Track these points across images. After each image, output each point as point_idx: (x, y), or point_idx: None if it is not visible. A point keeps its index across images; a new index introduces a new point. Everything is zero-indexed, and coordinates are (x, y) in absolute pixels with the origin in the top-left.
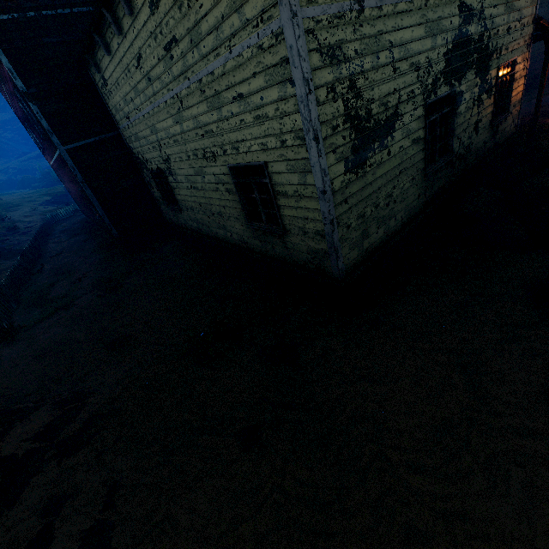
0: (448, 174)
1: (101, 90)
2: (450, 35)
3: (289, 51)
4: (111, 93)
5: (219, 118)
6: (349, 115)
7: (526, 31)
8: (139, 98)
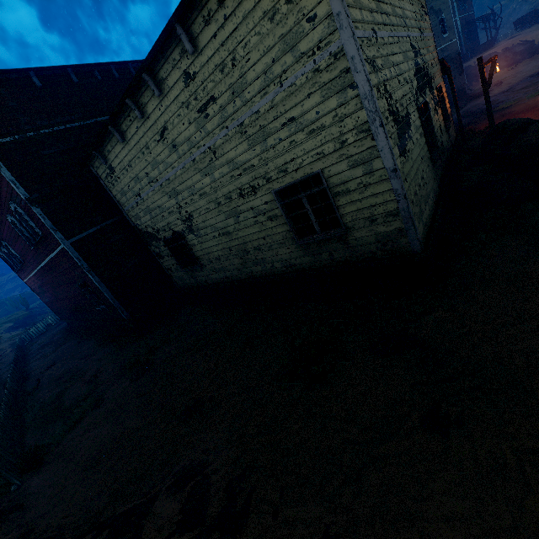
0: (440, 164)
1: (104, 180)
2: (412, 63)
3: (350, 62)
4: (118, 178)
5: (263, 150)
6: (390, 110)
7: (438, 67)
8: (157, 169)
